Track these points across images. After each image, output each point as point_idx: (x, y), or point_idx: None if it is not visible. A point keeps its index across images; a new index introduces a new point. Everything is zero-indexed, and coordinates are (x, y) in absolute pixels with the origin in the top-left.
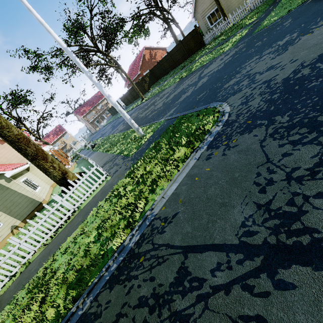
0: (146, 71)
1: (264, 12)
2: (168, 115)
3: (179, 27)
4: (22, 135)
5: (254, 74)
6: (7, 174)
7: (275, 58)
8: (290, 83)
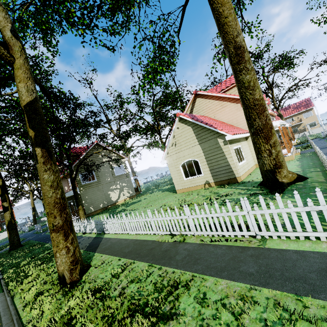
0: None
1: None
2: None
3: None
4: (262, 101)
5: None
6: (227, 137)
7: None
8: None
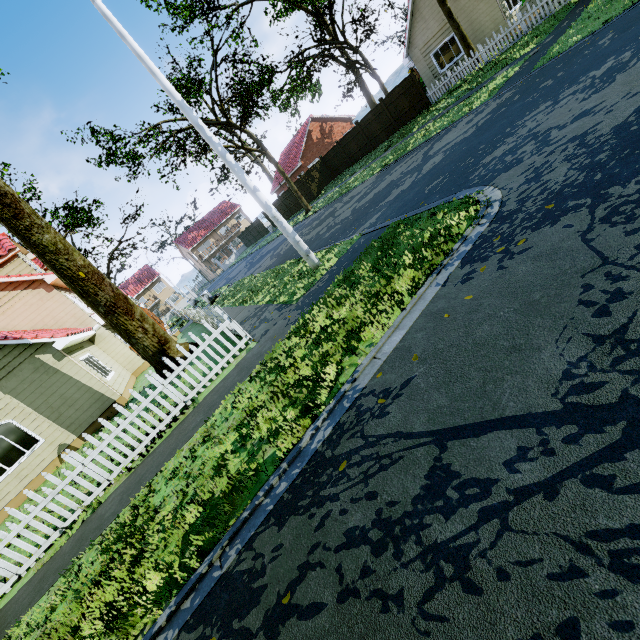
0: (312, 161)
1: (550, 33)
2: (367, 226)
3: (377, 77)
4: (92, 267)
5: (546, 132)
6: (58, 345)
7: (589, 98)
8: (633, 130)
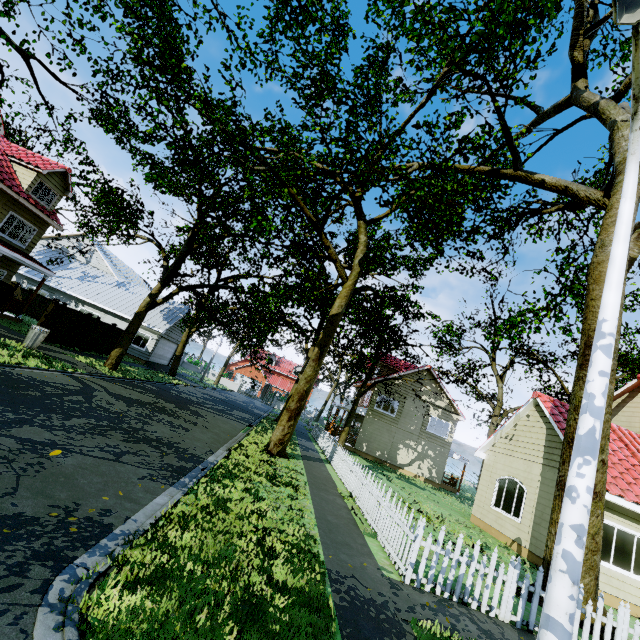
0: None
1: None
2: None
3: None
4: None
5: None
6: None
7: None
8: None
